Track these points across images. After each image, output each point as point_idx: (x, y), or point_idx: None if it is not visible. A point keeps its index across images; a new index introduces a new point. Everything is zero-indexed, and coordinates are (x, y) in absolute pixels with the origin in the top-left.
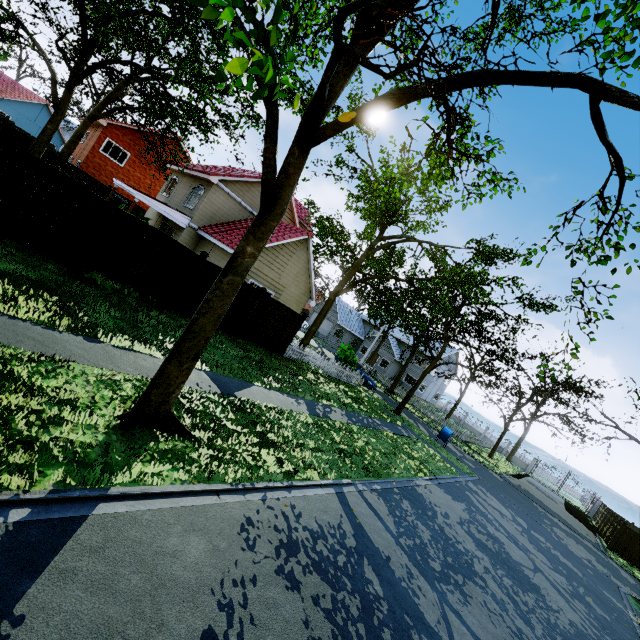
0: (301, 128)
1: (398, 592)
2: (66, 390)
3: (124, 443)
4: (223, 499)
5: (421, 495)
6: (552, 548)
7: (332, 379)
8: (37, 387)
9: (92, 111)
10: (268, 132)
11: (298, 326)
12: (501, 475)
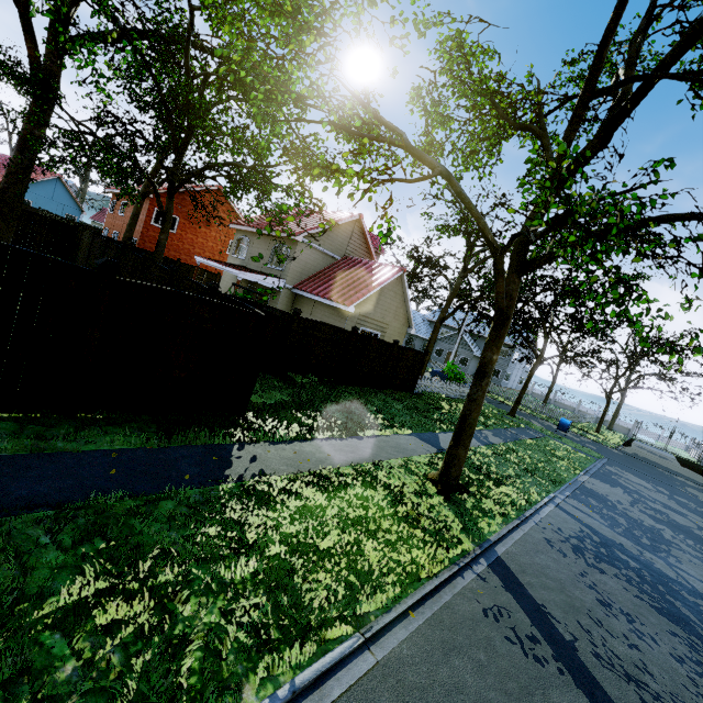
0: (516, 262)
1: (644, 564)
2: (404, 483)
3: (458, 509)
4: (523, 530)
5: (592, 490)
6: (697, 507)
7: (453, 400)
8: (400, 487)
9: (143, 188)
10: (500, 275)
11: (423, 363)
12: (617, 448)
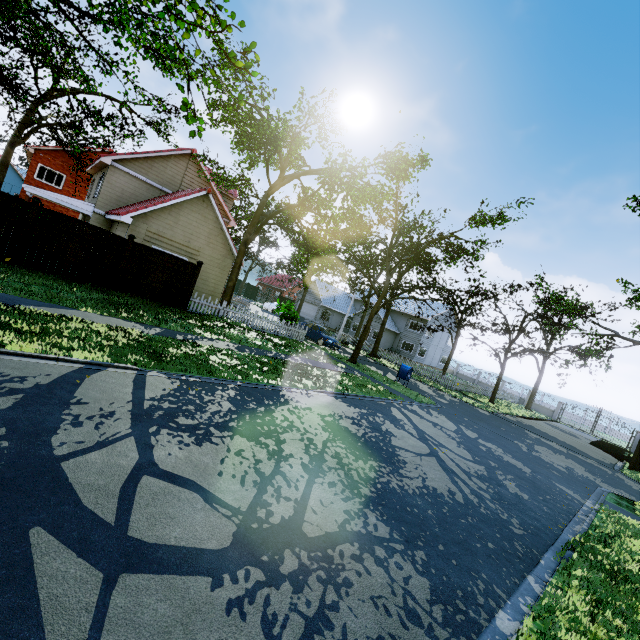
0: None
1: (35, 418)
2: None
3: None
4: None
5: (281, 395)
6: (501, 452)
7: (262, 333)
8: None
9: (11, 138)
10: None
11: (195, 276)
12: (495, 413)
